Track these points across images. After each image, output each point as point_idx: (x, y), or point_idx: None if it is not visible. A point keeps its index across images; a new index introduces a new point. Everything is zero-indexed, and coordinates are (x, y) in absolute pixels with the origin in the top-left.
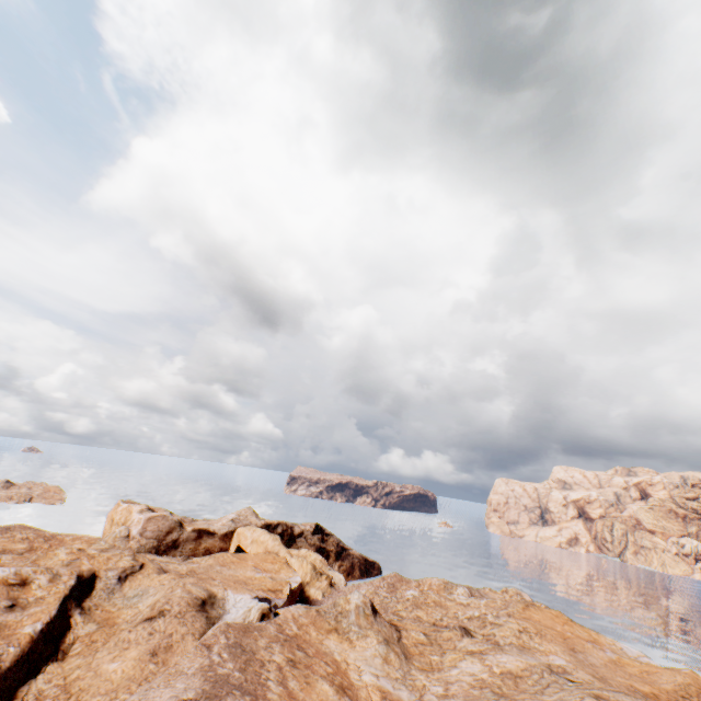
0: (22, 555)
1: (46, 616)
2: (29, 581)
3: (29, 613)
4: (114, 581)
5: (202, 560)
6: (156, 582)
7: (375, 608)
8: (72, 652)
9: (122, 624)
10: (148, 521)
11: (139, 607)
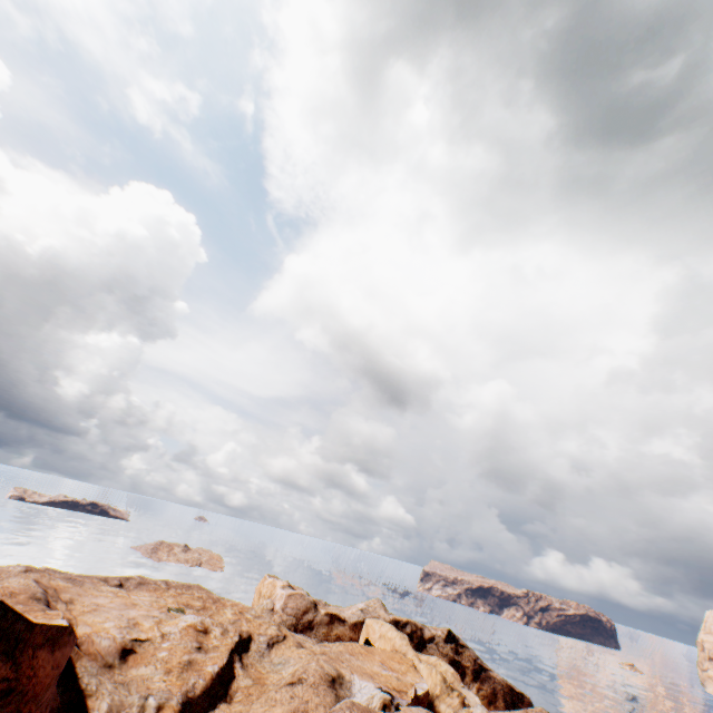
0: (198, 611)
1: (220, 661)
2: (209, 630)
3: (209, 656)
4: (264, 645)
5: (333, 645)
6: (295, 653)
7: None
8: (236, 698)
9: (269, 685)
10: (288, 597)
11: (282, 673)
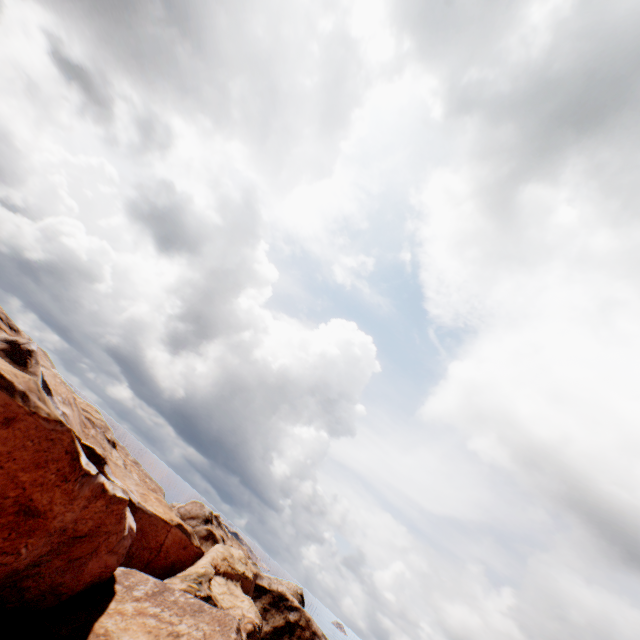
0: None
1: None
2: None
3: None
4: None
5: None
6: None
7: (14, 344)
8: None
9: None
10: (191, 502)
11: None
